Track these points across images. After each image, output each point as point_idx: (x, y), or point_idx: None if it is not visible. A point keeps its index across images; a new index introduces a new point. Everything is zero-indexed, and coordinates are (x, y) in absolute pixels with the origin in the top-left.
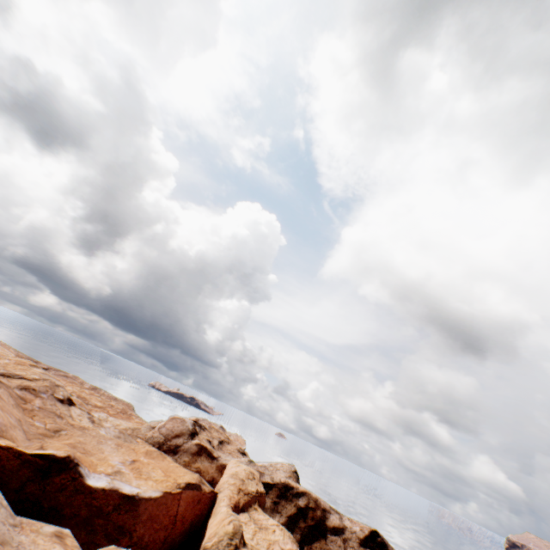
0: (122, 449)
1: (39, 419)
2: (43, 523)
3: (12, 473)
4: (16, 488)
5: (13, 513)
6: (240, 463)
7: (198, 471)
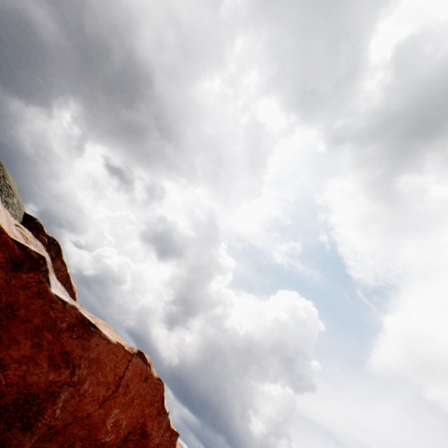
0: None
1: None
2: None
3: None
4: None
5: None
6: None
7: None
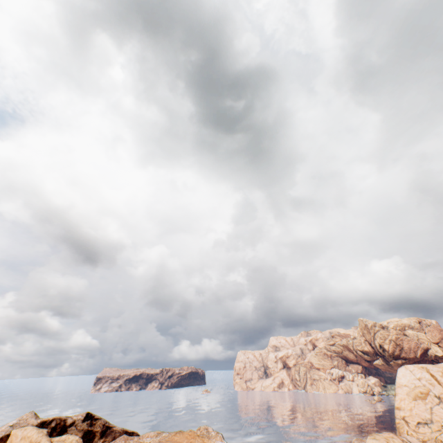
0: None
1: None
2: None
3: None
4: None
5: None
6: (25, 427)
7: None
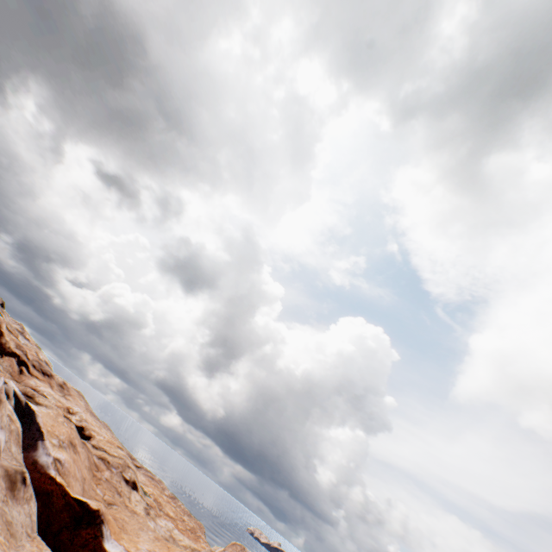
0: (157, 542)
1: (102, 488)
2: (49, 548)
3: (57, 513)
4: (55, 531)
5: (34, 528)
6: None
7: None
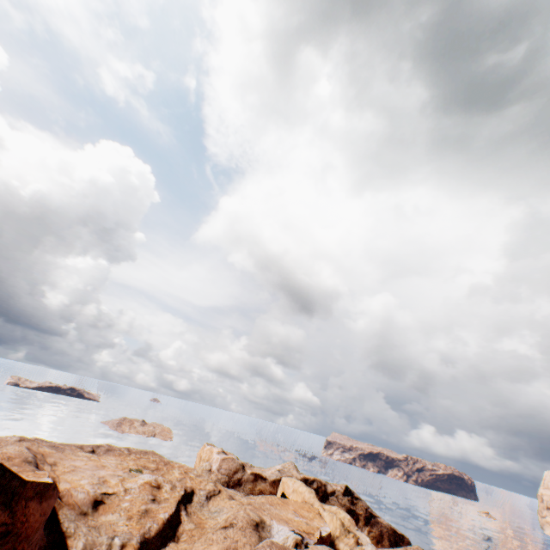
0: (278, 507)
1: None
2: None
3: None
4: None
5: None
6: (293, 479)
7: (260, 491)
